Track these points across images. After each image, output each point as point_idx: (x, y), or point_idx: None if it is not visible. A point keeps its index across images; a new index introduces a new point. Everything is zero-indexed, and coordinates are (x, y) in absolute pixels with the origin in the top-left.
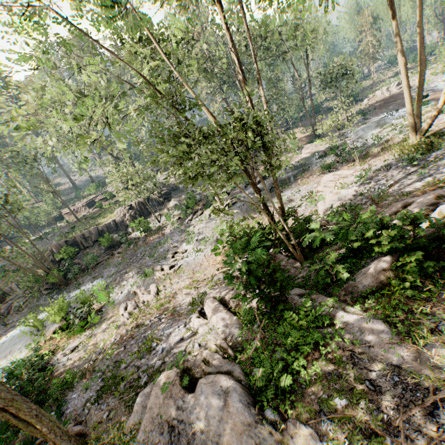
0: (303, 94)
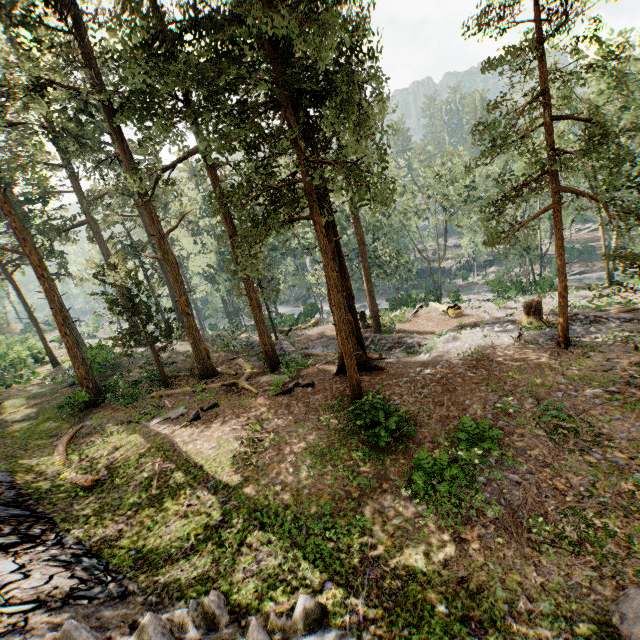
0: None
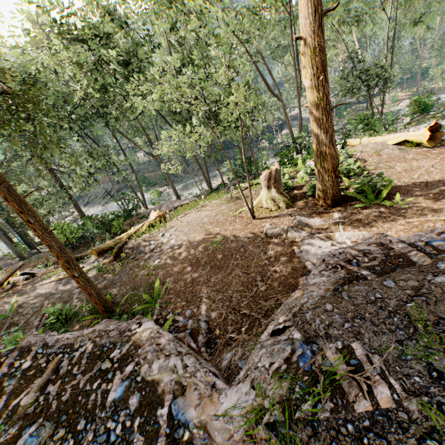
0: (418, 56)
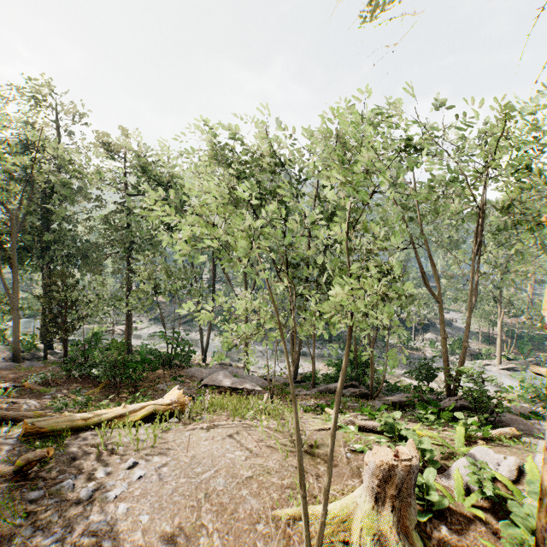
0: None
